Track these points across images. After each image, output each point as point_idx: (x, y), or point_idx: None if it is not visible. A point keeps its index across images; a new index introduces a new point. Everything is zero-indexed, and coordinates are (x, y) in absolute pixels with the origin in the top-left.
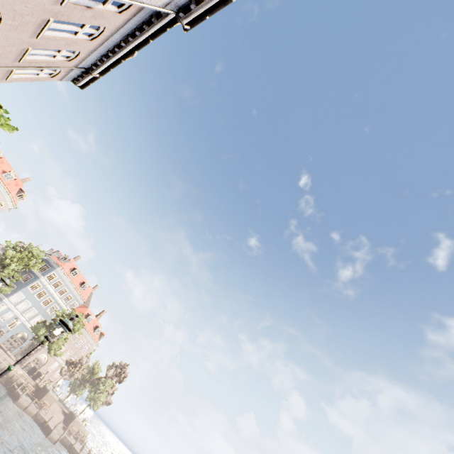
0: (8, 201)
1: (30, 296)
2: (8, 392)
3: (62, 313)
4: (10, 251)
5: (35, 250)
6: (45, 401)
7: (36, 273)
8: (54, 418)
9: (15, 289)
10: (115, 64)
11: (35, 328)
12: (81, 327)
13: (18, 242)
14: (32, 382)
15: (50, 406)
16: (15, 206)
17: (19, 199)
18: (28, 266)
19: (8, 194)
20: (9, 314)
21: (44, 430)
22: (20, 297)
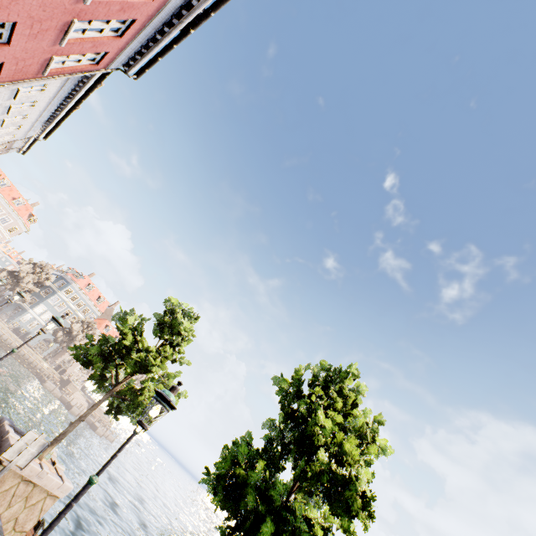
0: (21, 225)
1: (51, 308)
2: (38, 380)
3: (76, 320)
4: (24, 267)
5: (45, 267)
6: (69, 389)
7: (54, 288)
8: (79, 404)
9: (37, 301)
10: (31, 146)
11: (55, 331)
12: (95, 332)
13: (30, 260)
14: (58, 375)
15: (75, 395)
16: (28, 229)
17: (32, 223)
18: (41, 280)
19: (20, 218)
20: (35, 323)
21: (67, 407)
22: (42, 309)
